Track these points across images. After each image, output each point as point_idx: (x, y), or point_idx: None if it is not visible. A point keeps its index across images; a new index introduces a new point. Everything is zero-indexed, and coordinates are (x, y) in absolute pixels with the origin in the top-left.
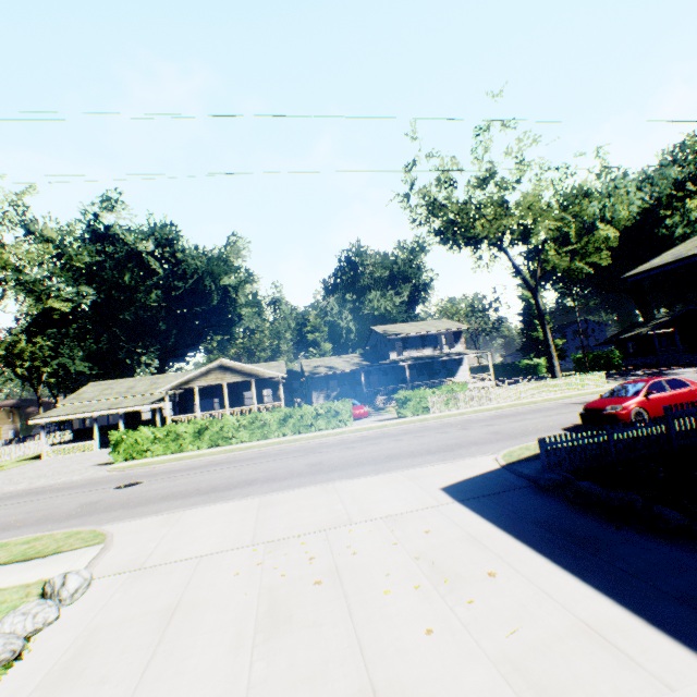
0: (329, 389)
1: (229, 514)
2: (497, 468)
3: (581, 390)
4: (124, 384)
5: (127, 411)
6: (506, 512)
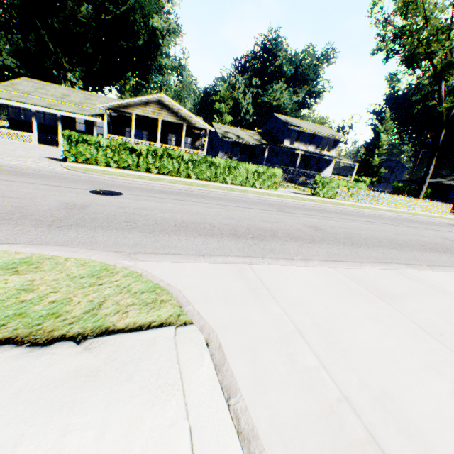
0: (232, 154)
1: (346, 298)
2: None
3: (432, 213)
4: (58, 90)
5: (62, 116)
6: None
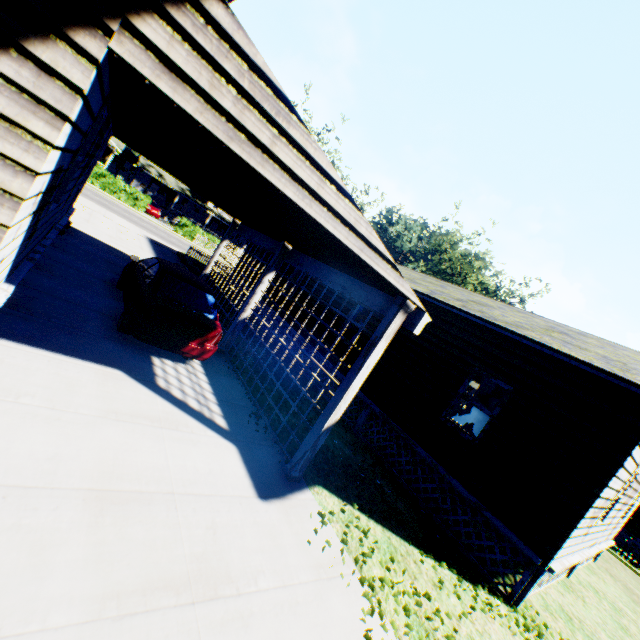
0: (150, 188)
1: None
2: (176, 250)
3: None
4: None
5: None
6: (158, 247)
